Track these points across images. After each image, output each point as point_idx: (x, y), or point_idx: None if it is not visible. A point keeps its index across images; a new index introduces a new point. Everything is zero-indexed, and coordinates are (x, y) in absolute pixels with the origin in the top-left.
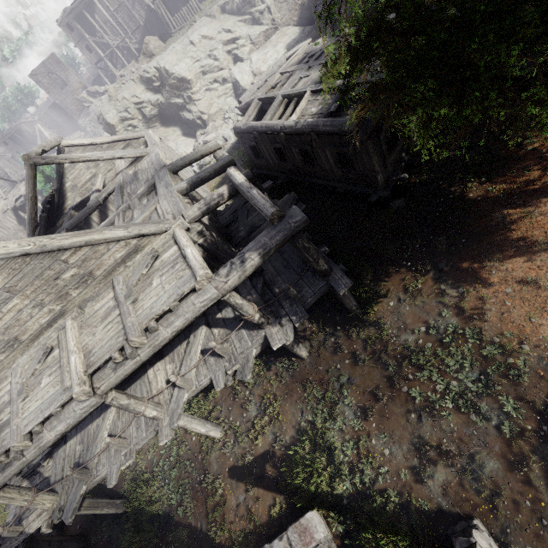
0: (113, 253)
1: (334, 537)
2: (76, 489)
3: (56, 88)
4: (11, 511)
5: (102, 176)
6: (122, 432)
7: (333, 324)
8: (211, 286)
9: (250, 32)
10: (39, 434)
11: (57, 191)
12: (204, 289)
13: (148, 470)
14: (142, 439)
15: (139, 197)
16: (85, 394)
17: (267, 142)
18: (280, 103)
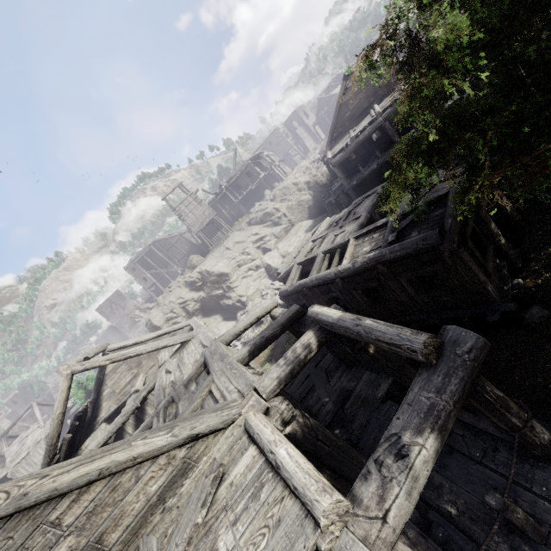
0: (144, 485)
1: None
2: None
3: (115, 314)
4: None
5: (143, 375)
6: None
7: None
8: (353, 536)
9: (273, 231)
10: None
11: (93, 402)
12: (337, 550)
13: None
14: None
15: (185, 383)
16: None
17: (320, 295)
18: (322, 259)
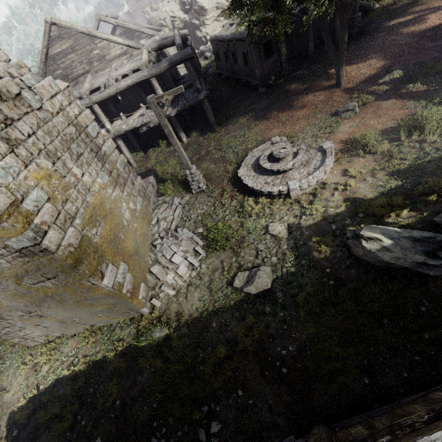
0: (115, 50)
1: (157, 189)
2: None
3: (133, 1)
4: None
5: None
6: None
7: (204, 133)
8: (146, 70)
9: None
10: None
11: None
12: (143, 71)
13: None
14: None
15: None
16: (86, 95)
17: (221, 48)
18: (236, 27)
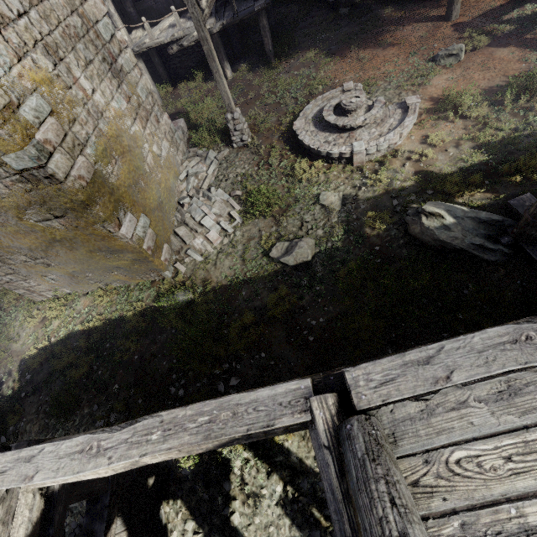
0: None
1: (189, 139)
2: None
3: None
4: None
5: None
6: None
7: (256, 67)
8: None
9: None
10: None
11: None
12: None
13: None
14: None
15: None
16: None
17: None
18: None
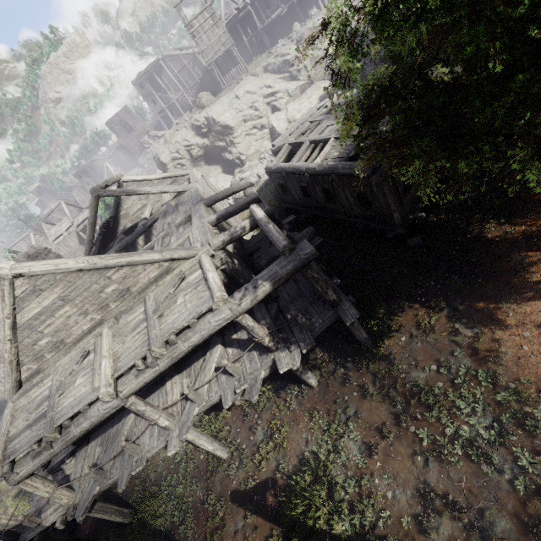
0: (148, 273)
1: None
2: (91, 488)
3: (124, 133)
4: (34, 503)
5: (150, 207)
6: (137, 439)
7: (344, 354)
8: (226, 307)
9: (288, 86)
10: (68, 428)
11: (113, 218)
12: (219, 310)
13: (157, 483)
14: (153, 448)
15: (177, 226)
16: (109, 395)
17: (294, 181)
18: (307, 147)
